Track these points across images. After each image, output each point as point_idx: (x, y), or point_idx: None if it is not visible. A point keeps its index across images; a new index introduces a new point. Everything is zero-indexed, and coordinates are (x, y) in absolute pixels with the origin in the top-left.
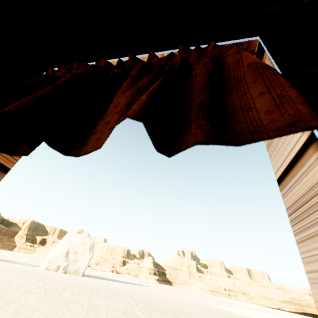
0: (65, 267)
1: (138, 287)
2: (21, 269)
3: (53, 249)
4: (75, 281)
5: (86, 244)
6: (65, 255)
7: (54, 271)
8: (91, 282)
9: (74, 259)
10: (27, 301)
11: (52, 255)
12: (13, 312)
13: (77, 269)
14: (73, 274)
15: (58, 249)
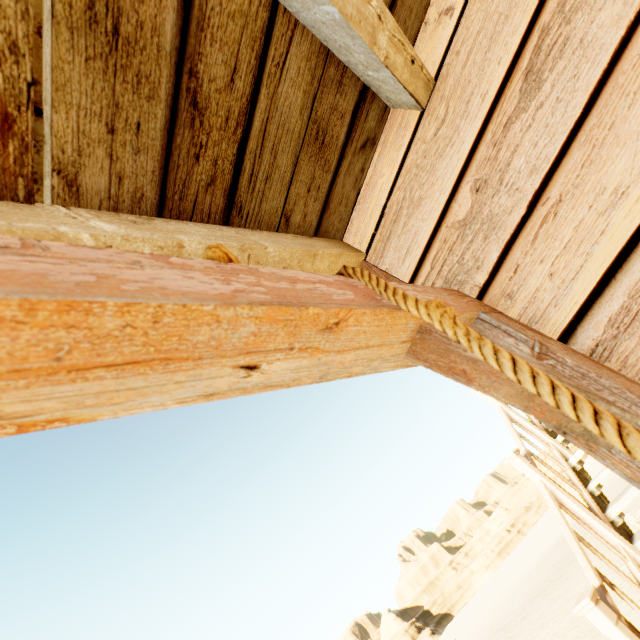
0: None
1: None
2: None
3: None
4: None
5: None
6: None
7: None
8: None
9: None
10: None
11: None
12: None
13: None
14: None
15: None
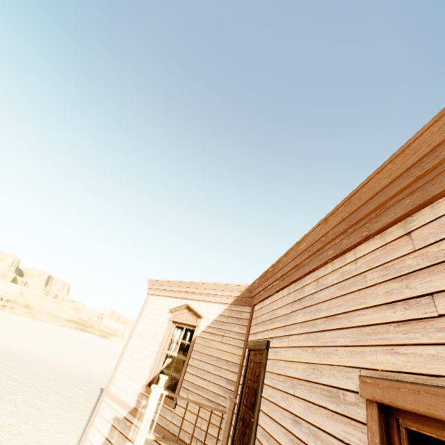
0: None
1: None
2: None
3: None
4: None
5: None
6: None
7: None
8: None
9: None
10: None
11: None
12: None
13: None
14: None
15: None
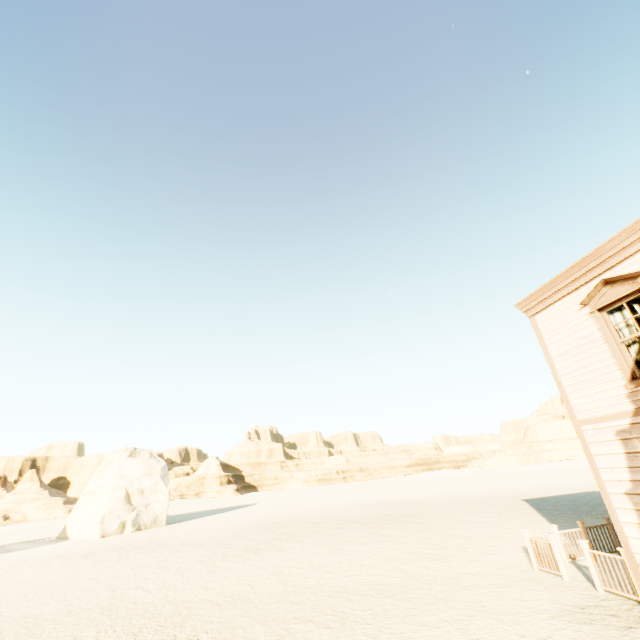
0: (135, 521)
1: (259, 510)
2: (95, 550)
3: (86, 499)
4: (209, 533)
5: (154, 471)
6: (125, 501)
7: (118, 534)
8: (221, 527)
9: (144, 502)
10: (319, 560)
11: (99, 510)
12: (359, 566)
13: (154, 517)
14: (153, 527)
15: (104, 495)
